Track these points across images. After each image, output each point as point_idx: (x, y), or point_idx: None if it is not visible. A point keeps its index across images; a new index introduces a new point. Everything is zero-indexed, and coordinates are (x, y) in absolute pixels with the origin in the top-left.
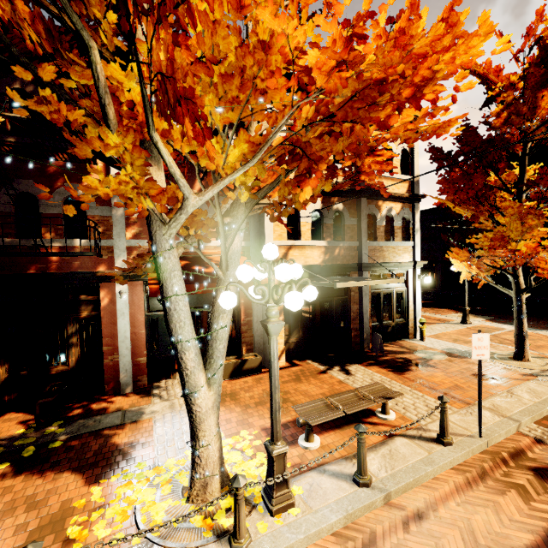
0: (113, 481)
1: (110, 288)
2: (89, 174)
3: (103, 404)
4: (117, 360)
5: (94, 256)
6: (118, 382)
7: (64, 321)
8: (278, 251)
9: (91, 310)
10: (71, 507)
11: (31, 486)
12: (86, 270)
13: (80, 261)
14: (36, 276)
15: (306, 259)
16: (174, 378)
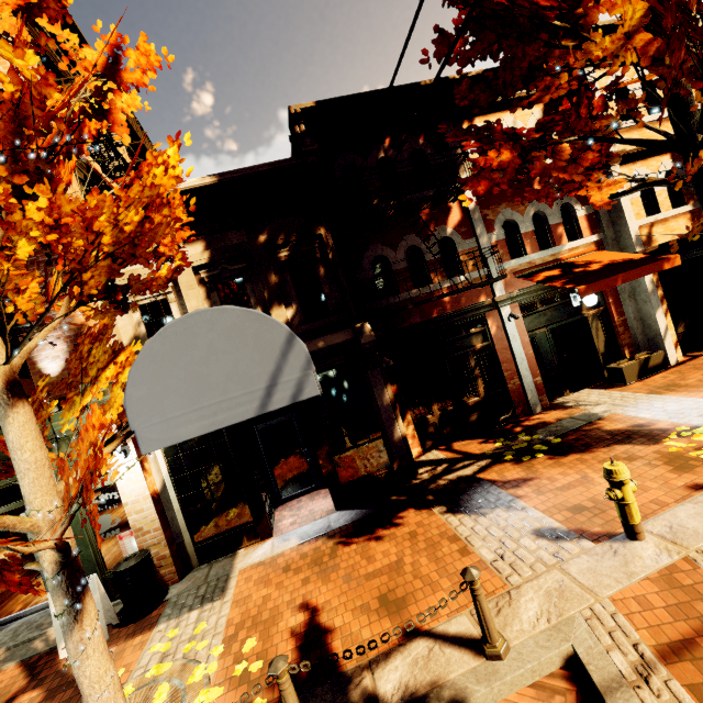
0: (673, 440)
1: (493, 316)
2: (449, 213)
3: (532, 421)
4: (518, 383)
5: (473, 289)
6: (524, 404)
7: (463, 357)
8: (640, 232)
9: (480, 342)
10: (666, 454)
11: (595, 456)
12: (471, 303)
13: (465, 296)
14: (443, 317)
15: (672, 233)
16: (567, 394)
